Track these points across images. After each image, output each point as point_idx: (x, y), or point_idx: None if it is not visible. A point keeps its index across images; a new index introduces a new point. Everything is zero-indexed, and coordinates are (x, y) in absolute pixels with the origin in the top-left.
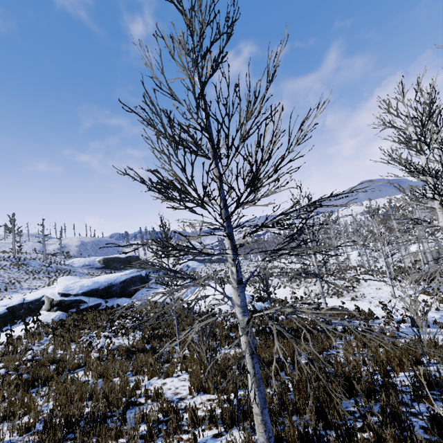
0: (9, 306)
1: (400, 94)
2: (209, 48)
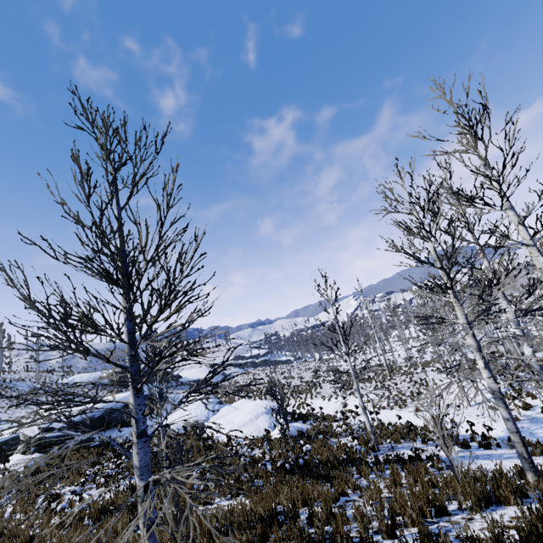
0: None
1: (399, 176)
2: (115, 175)
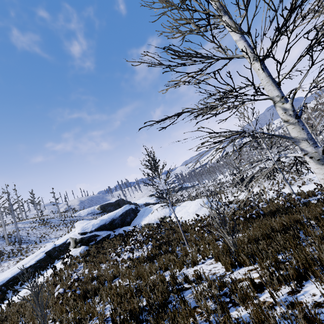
0: (46, 251)
1: None
2: None
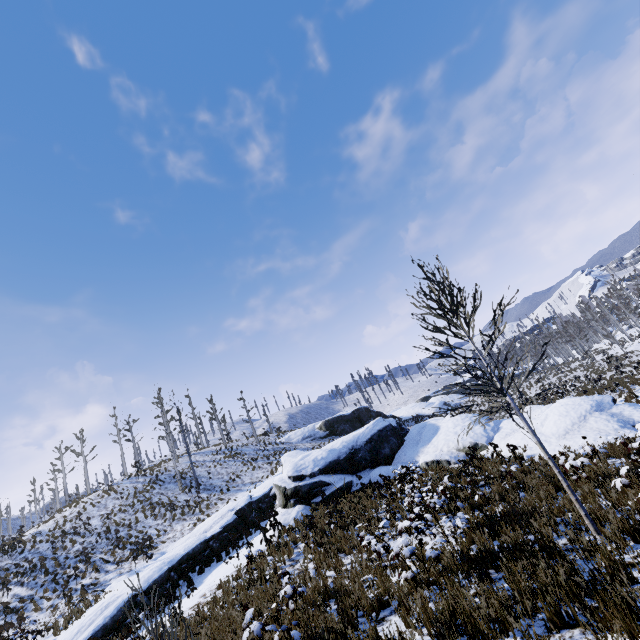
0: (237, 510)
1: None
2: None
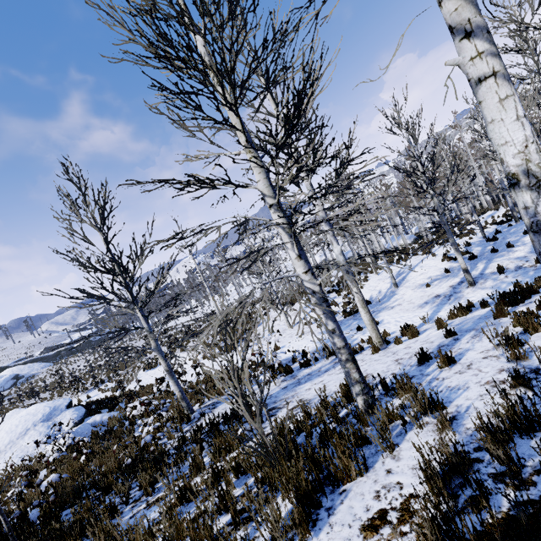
0: None
1: None
2: None
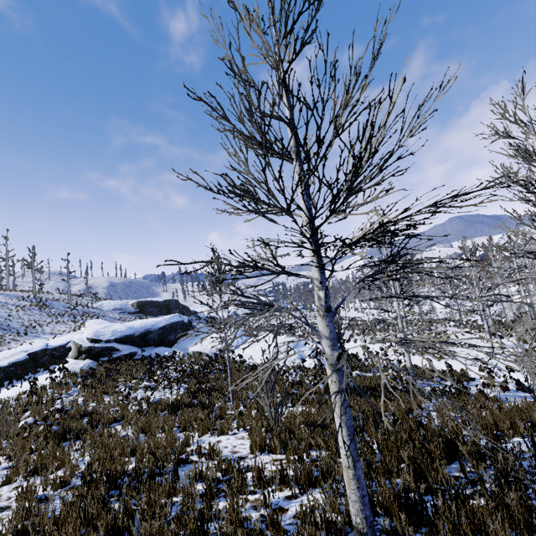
0: (30, 352)
1: (519, 95)
2: (296, 20)
